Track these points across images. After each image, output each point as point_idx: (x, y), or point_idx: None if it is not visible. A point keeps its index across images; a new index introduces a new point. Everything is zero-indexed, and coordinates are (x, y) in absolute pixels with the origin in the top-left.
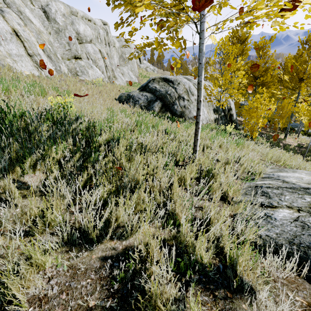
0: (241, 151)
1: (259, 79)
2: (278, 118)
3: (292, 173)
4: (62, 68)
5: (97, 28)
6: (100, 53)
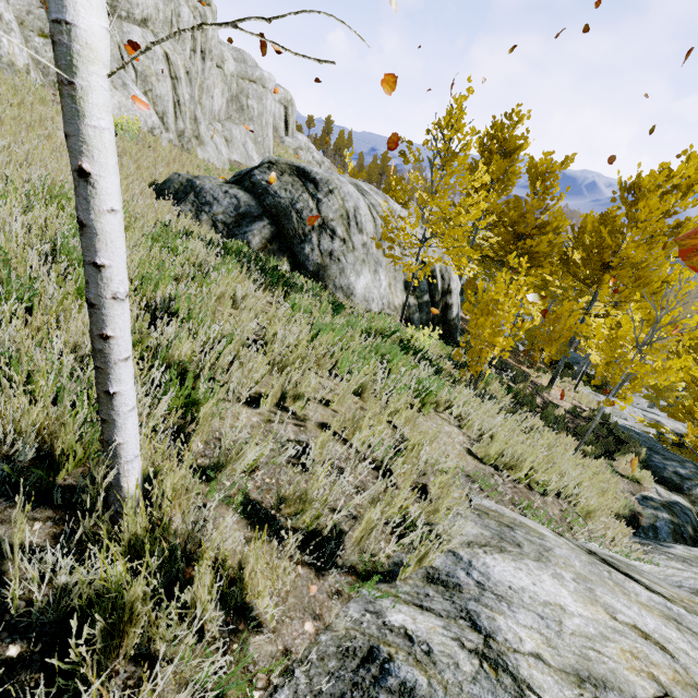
0: (416, 425)
1: (523, 241)
2: (543, 340)
3: (533, 571)
4: (8, 47)
5: (177, 1)
6: (168, 63)
